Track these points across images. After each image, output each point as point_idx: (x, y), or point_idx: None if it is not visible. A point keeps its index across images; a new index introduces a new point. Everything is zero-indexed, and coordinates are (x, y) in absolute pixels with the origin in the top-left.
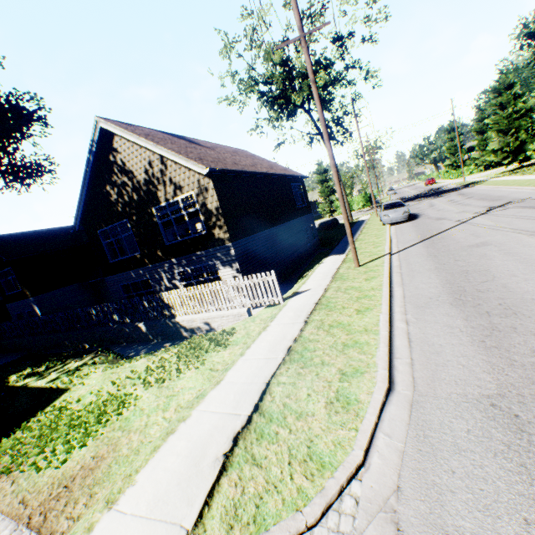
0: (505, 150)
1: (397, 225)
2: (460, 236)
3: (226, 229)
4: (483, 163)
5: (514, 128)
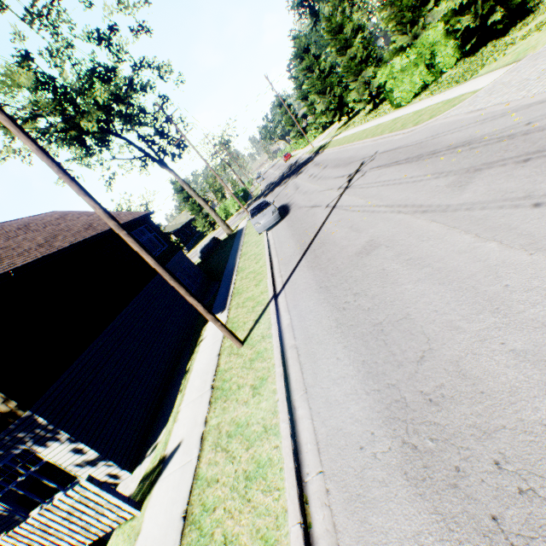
0: (331, 109)
1: (273, 228)
2: (339, 234)
3: (4, 395)
4: (320, 125)
5: (328, 86)
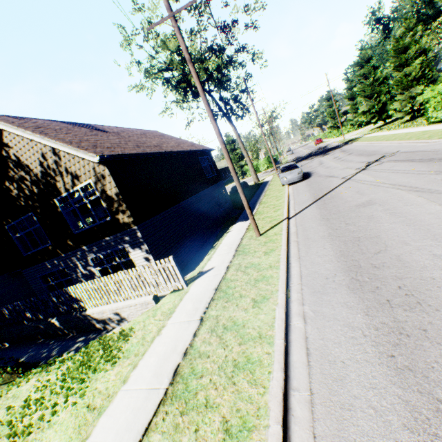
0: (372, 112)
1: (294, 184)
2: (347, 194)
3: (130, 213)
4: (356, 123)
5: (376, 93)
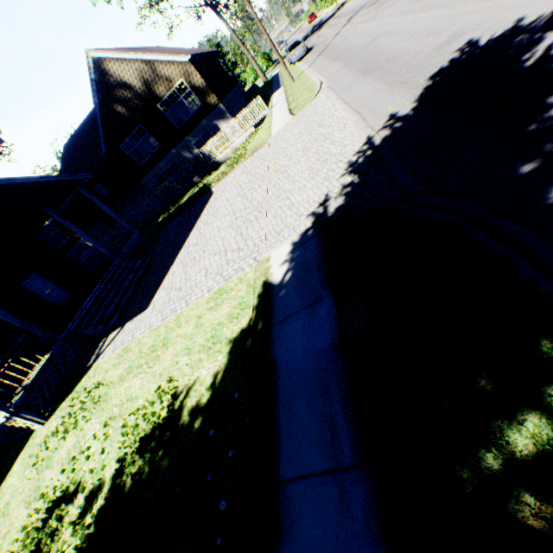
0: None
1: (302, 60)
2: (336, 42)
3: (214, 95)
4: None
5: None
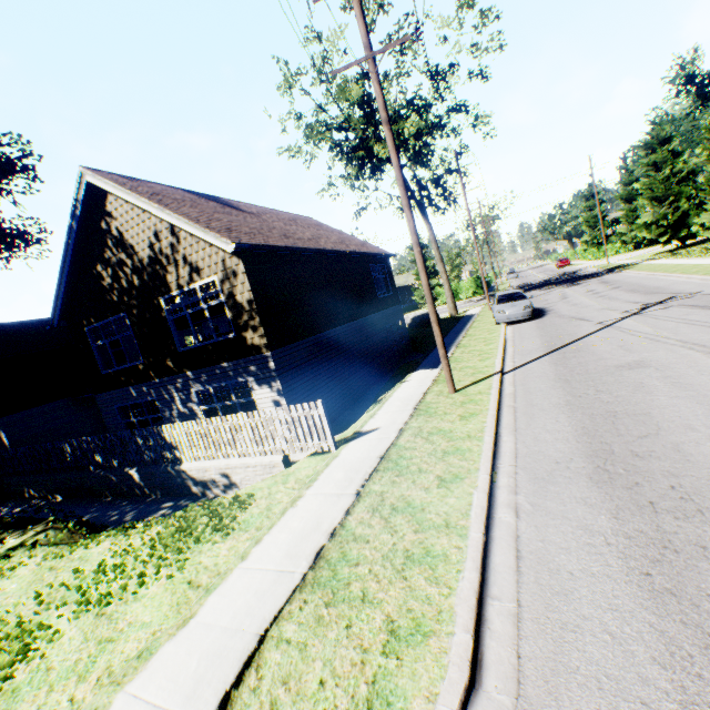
0: (661, 224)
1: (516, 325)
2: (603, 348)
3: (263, 332)
4: (632, 240)
5: (673, 195)
